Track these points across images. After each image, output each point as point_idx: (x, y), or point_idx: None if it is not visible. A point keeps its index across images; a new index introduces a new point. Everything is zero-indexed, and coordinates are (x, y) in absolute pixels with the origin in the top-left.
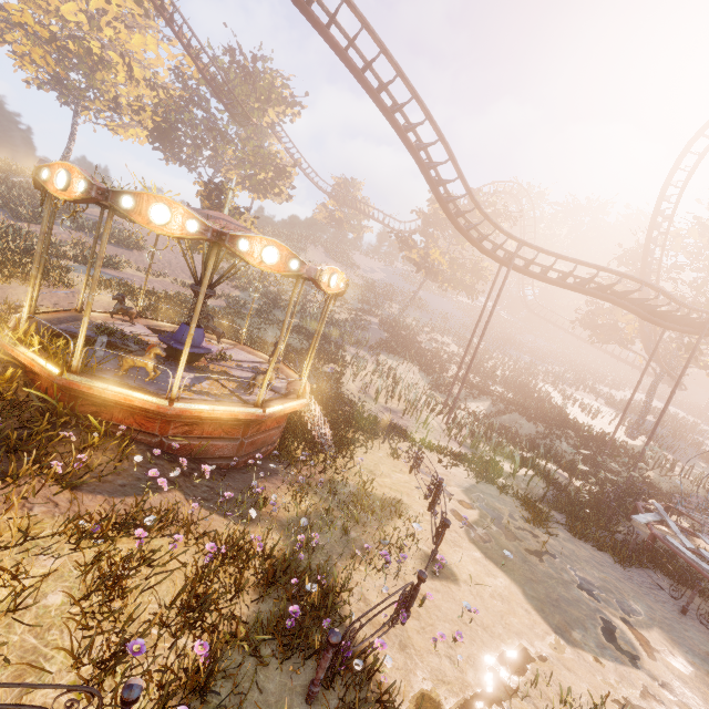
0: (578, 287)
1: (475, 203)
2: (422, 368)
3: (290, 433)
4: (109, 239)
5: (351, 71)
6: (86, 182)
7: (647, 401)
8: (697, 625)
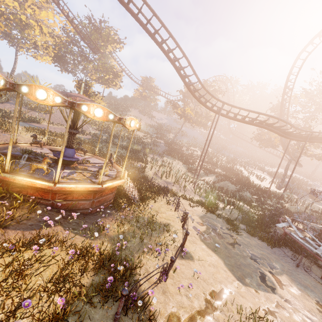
0: (250, 122)
1: (202, 85)
2: (184, 162)
3: (119, 195)
4: (35, 109)
5: (140, 25)
6: (4, 80)
7: (285, 172)
8: (303, 271)
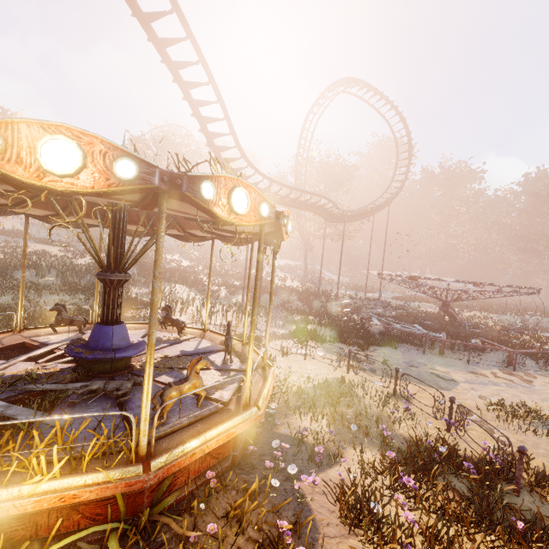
0: (301, 206)
1: (243, 152)
2: (189, 285)
3: None
4: None
5: (138, 15)
6: (134, 161)
7: (305, 263)
8: (430, 355)
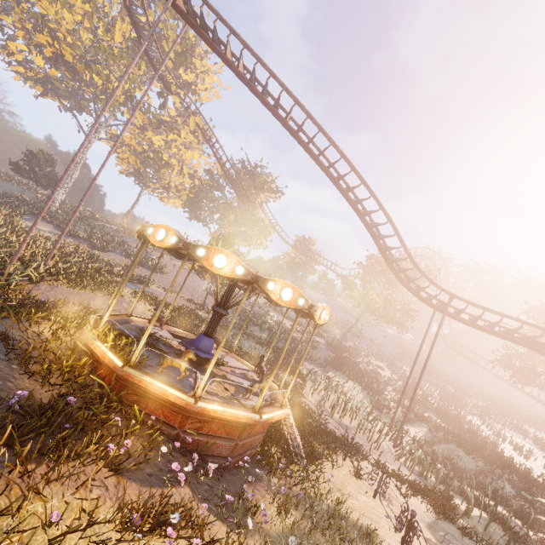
0: (505, 335)
1: (415, 264)
2: (364, 387)
3: (268, 438)
4: (144, 265)
5: (330, 179)
6: (177, 237)
7: None
8: None
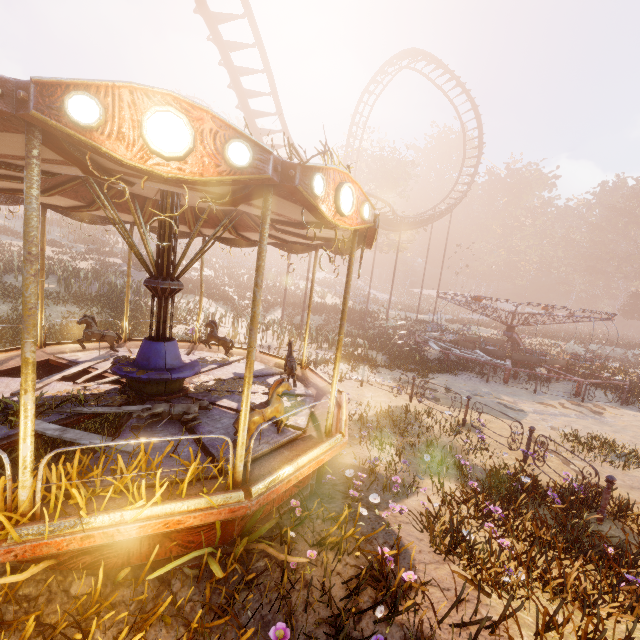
0: None
1: (290, 138)
2: (216, 299)
3: None
4: None
5: None
6: (247, 145)
7: None
8: (494, 384)
